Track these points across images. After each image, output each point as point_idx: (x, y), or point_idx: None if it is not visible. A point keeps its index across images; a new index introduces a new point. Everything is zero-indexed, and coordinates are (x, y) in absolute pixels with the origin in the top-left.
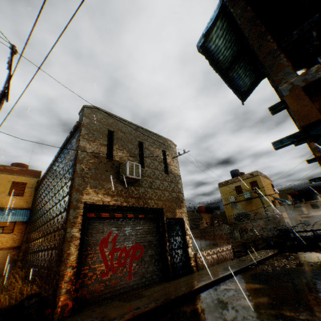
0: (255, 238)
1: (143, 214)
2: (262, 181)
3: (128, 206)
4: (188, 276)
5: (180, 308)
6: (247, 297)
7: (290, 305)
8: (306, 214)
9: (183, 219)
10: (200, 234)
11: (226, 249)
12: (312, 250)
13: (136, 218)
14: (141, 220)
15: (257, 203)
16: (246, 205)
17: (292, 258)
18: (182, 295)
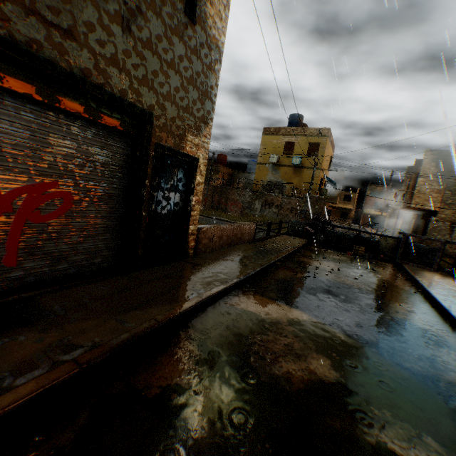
0: (277, 217)
1: (83, 104)
2: (326, 147)
3: (4, 38)
4: (176, 265)
5: (131, 379)
6: (288, 352)
7: (385, 407)
8: (334, 204)
9: (196, 162)
10: (209, 193)
11: (248, 228)
12: (345, 252)
13: (54, 108)
14: (72, 122)
15: (302, 175)
16: (287, 174)
17: (326, 259)
18: (146, 335)
